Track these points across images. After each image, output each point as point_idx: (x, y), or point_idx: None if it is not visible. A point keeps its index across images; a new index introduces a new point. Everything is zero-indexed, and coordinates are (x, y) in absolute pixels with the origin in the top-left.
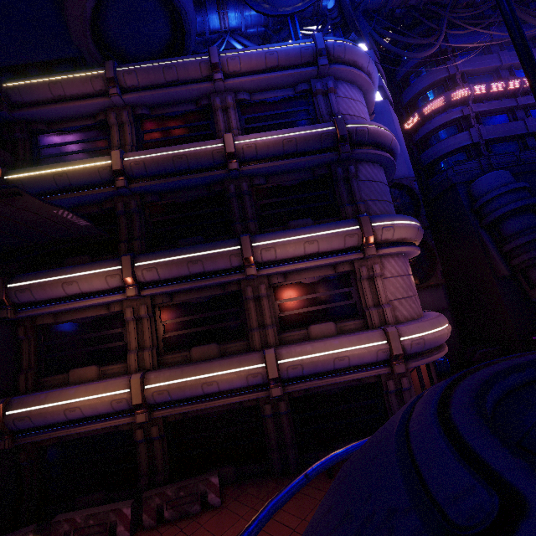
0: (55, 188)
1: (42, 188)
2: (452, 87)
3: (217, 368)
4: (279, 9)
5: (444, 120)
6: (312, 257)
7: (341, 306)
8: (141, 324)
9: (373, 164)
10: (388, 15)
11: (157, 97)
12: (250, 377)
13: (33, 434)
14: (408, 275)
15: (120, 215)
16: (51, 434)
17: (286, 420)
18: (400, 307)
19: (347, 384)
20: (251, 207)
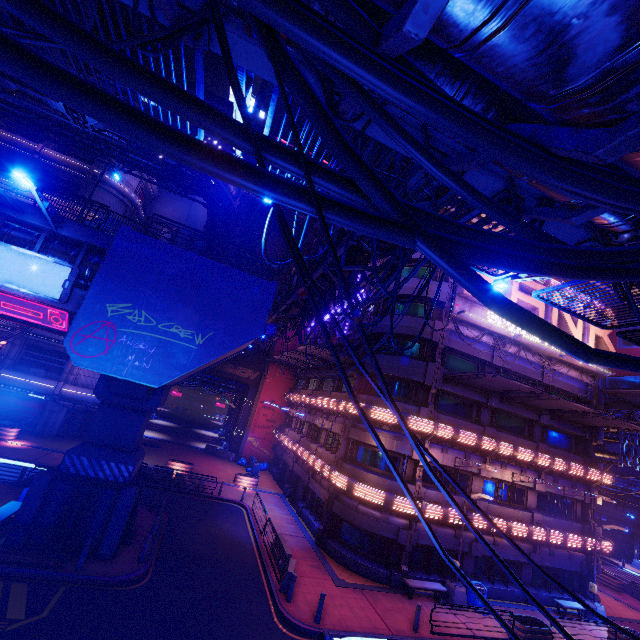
0: None
1: None
2: None
3: None
4: None
5: None
6: None
7: None
8: None
9: (108, 193)
10: None
11: None
12: None
13: None
14: None
15: None
16: None
17: None
18: None
19: None
20: (37, 176)
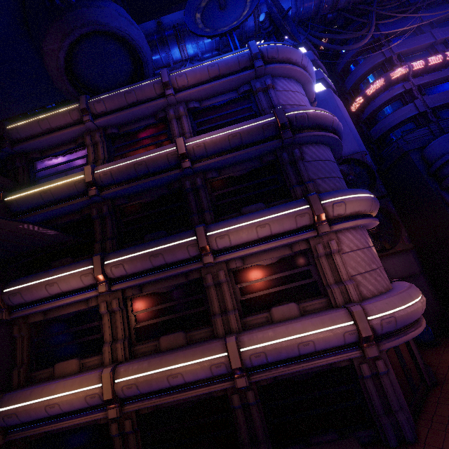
0: (43, 203)
1: (32, 205)
2: (390, 68)
3: (181, 359)
4: (218, 30)
5: (387, 97)
6: (266, 240)
7: (302, 286)
8: (114, 317)
9: (317, 145)
10: (321, 21)
11: (122, 117)
12: (214, 367)
13: (20, 430)
14: (368, 248)
15: (95, 219)
16: (35, 430)
17: (255, 411)
18: (364, 282)
19: (317, 369)
20: (206, 199)
